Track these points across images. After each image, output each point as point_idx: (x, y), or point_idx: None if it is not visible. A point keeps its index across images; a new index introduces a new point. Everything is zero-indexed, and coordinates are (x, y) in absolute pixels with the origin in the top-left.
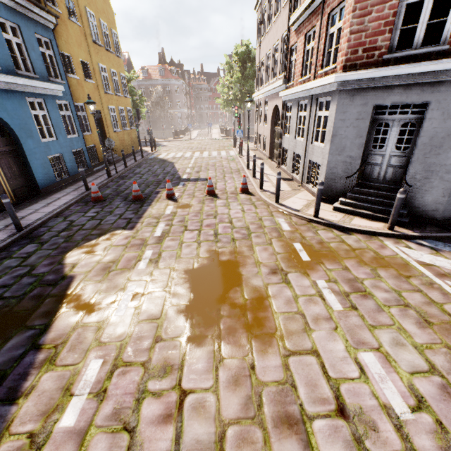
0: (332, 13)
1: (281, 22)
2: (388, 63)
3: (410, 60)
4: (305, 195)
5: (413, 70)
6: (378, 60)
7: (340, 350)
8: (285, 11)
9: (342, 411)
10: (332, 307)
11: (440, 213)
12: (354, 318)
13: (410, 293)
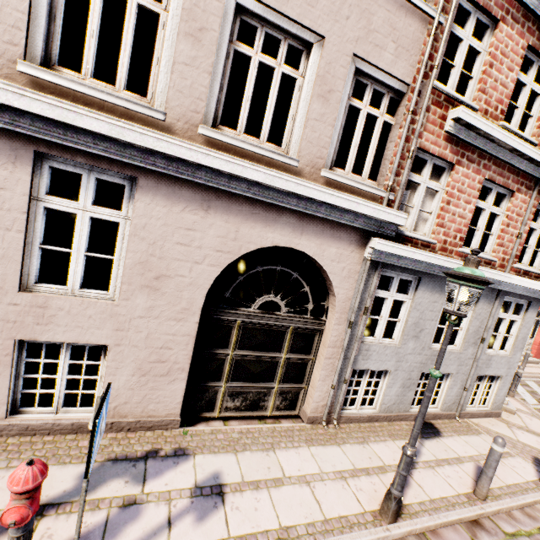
0: (537, 205)
1: (353, 5)
2: None
3: None
4: (493, 424)
5: None
6: None
7: None
8: (393, 13)
9: None
10: None
11: None
12: None
13: None
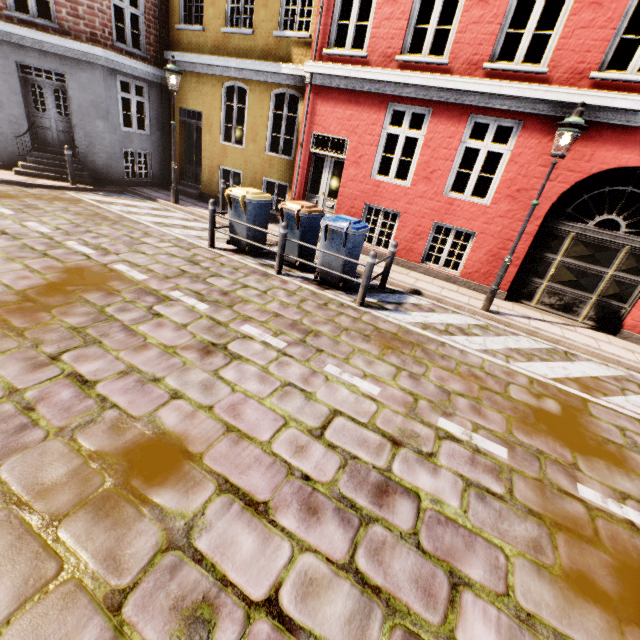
0: None
1: None
2: (13, 21)
3: (33, 27)
4: None
5: (37, 37)
6: (1, 14)
7: (8, 223)
8: None
9: (6, 234)
10: (6, 213)
11: (113, 175)
12: (24, 215)
13: (75, 208)
